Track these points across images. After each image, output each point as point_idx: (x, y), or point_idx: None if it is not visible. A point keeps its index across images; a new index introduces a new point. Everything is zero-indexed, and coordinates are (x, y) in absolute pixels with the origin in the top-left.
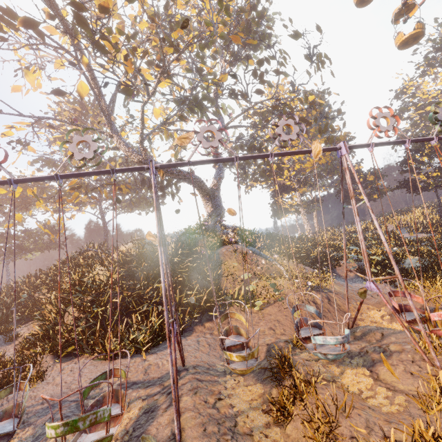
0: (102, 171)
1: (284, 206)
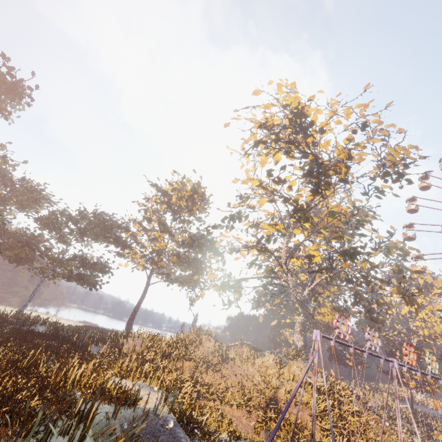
0: (439, 378)
1: (289, 340)
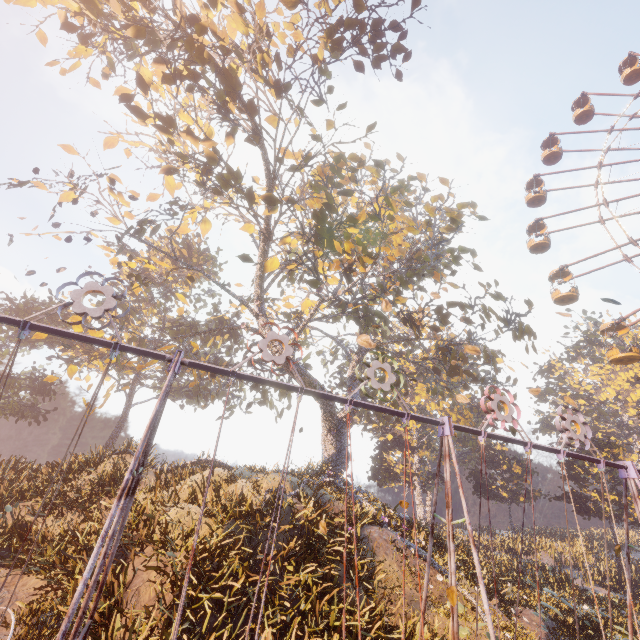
0: (396, 411)
1: (395, 468)
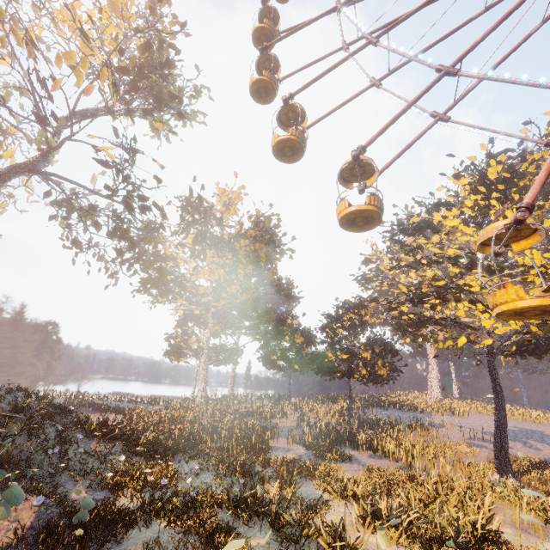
0: None
1: (182, 343)
